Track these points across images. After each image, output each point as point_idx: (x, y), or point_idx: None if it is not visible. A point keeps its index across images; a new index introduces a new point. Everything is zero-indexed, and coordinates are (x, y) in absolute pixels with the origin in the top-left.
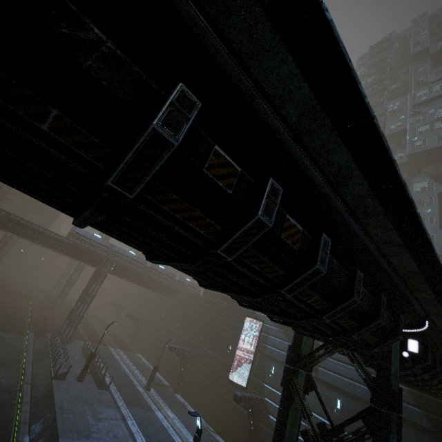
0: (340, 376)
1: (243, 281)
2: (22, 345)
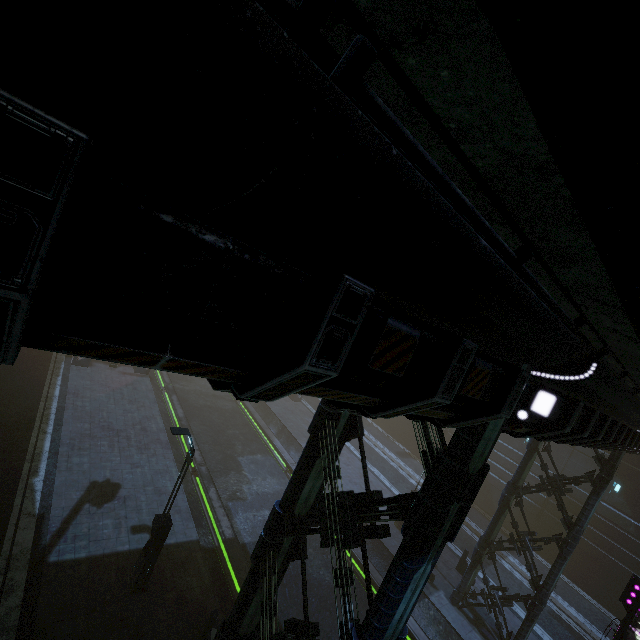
0: None
1: None
2: None
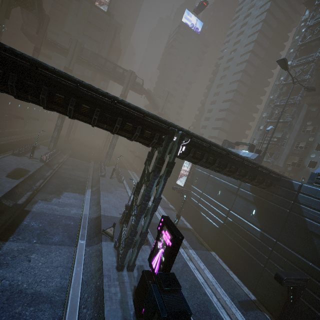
0: (223, 181)
1: (84, 122)
2: (89, 166)
